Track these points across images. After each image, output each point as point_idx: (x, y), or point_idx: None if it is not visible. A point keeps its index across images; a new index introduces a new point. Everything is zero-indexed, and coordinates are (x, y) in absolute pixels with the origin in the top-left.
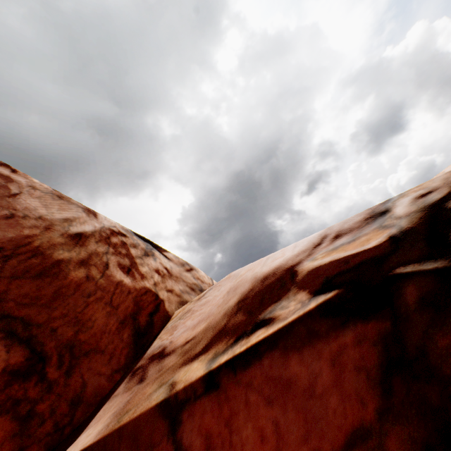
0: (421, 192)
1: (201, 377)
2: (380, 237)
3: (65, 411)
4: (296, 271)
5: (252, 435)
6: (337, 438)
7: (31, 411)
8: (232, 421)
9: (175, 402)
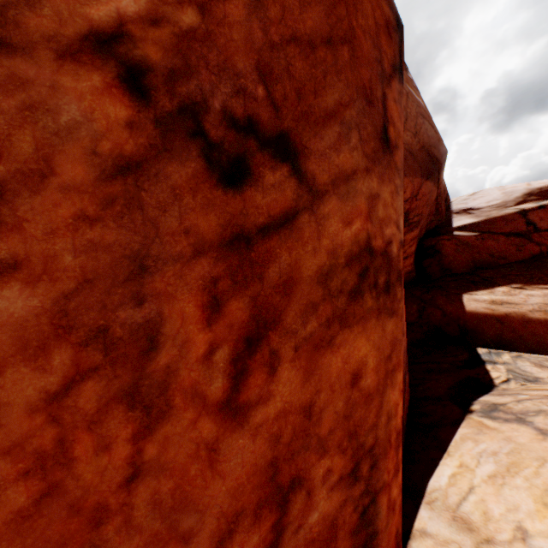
0: None
1: (535, 206)
2: None
3: (441, 215)
4: None
5: None
6: None
7: (437, 209)
8: None
9: (522, 211)
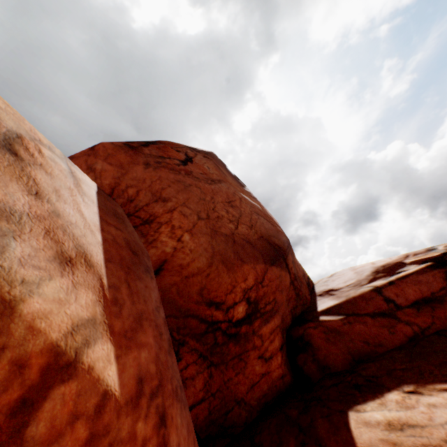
0: (446, 245)
1: (385, 282)
2: (437, 253)
3: (305, 299)
4: (403, 262)
5: (411, 291)
6: (437, 289)
7: (298, 293)
8: (403, 289)
9: (376, 288)
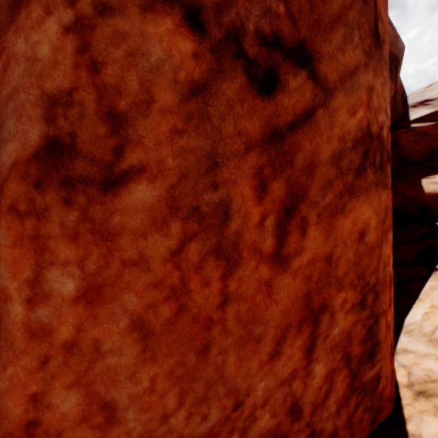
0: None
1: None
2: None
3: (398, 111)
4: None
5: None
6: None
7: (394, 106)
8: None
9: None
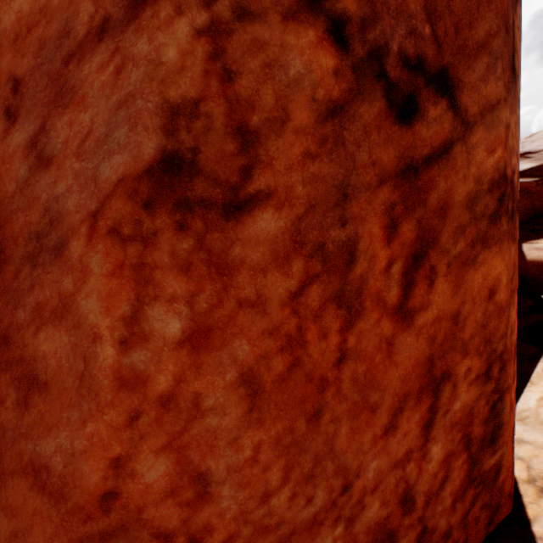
0: None
1: None
2: None
3: None
4: None
5: None
6: None
7: None
8: None
9: None
